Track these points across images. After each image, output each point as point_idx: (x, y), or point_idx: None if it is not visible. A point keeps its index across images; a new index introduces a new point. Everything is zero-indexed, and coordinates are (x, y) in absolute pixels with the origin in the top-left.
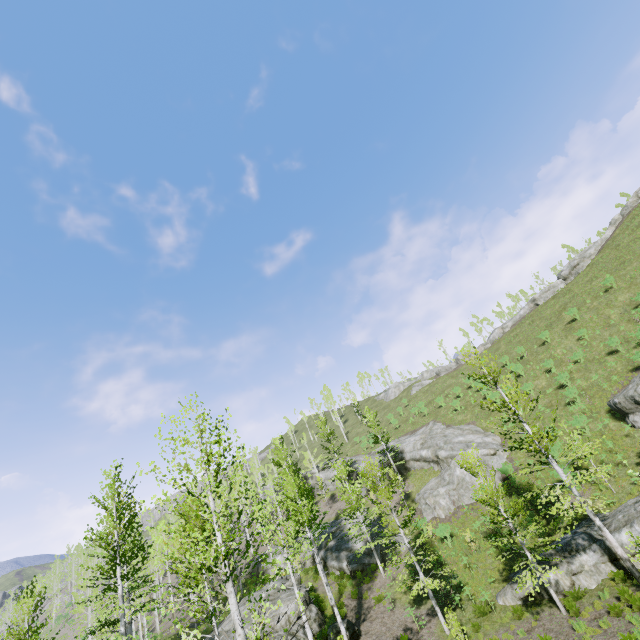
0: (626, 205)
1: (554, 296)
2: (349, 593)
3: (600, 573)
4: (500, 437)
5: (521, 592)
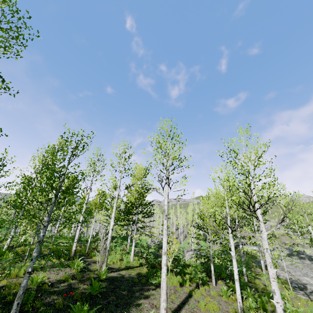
0: None
1: None
2: None
3: None
4: None
5: None
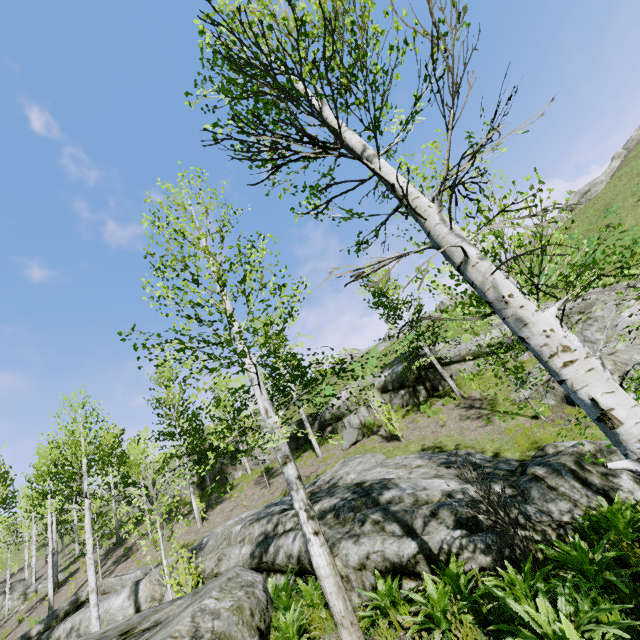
0: (630, 139)
1: (569, 219)
2: None
3: None
4: None
5: None
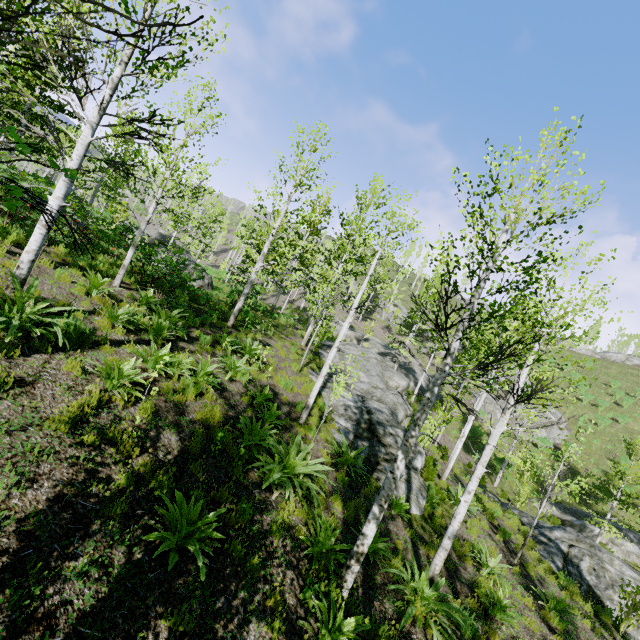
0: None
1: None
2: (413, 402)
3: (627, 557)
4: (567, 422)
5: (557, 514)
